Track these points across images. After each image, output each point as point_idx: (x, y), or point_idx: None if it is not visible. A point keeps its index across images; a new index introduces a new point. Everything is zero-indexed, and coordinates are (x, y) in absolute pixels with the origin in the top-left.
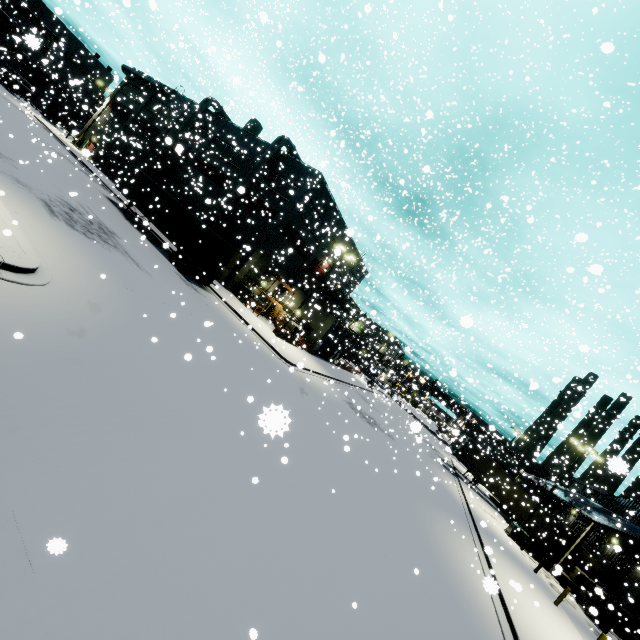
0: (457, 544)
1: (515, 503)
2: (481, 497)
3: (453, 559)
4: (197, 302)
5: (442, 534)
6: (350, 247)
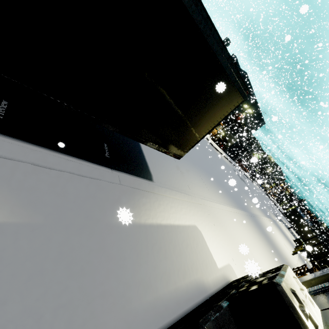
0: (255, 207)
1: (310, 242)
2: (292, 234)
3: (249, 202)
4: None
5: (249, 201)
6: (256, 109)
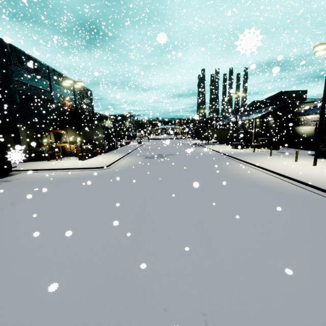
0: (241, 169)
1: (224, 136)
2: (213, 145)
3: (251, 176)
4: (16, 188)
5: (235, 171)
6: None
